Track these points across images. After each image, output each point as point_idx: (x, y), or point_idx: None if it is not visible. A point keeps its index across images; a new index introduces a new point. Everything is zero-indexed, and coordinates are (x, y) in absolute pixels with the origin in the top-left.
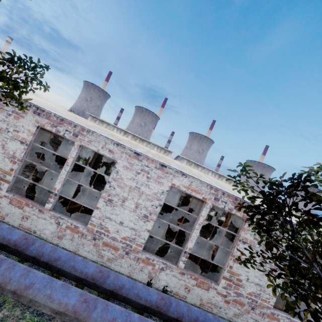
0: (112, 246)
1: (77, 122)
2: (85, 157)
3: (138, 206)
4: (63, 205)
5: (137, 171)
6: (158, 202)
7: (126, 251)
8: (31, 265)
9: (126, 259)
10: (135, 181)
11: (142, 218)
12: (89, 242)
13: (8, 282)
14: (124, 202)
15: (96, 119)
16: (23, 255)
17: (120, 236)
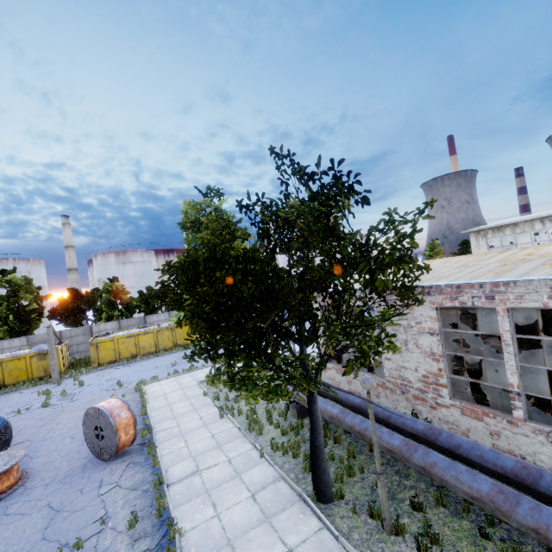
0: None
1: (478, 277)
2: None
3: None
4: (538, 409)
5: None
6: None
7: None
8: None
9: None
10: None
11: None
12: None
13: (546, 528)
14: None
15: (484, 233)
16: (536, 493)
17: None
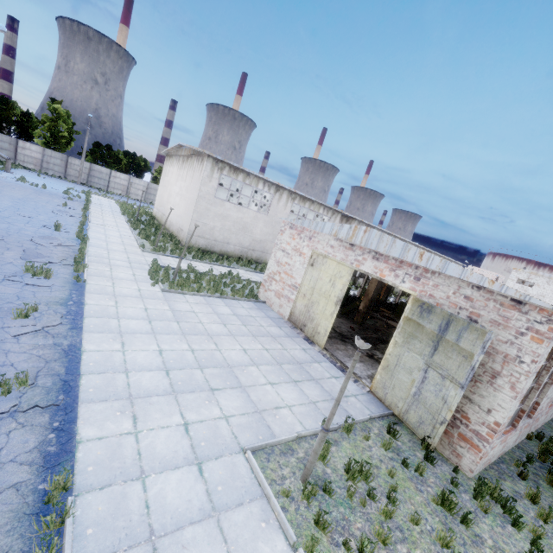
0: None
1: None
2: (213, 248)
3: None
4: None
5: None
6: None
7: None
8: None
9: None
10: None
11: None
12: None
13: None
14: None
15: (223, 166)
16: None
17: None
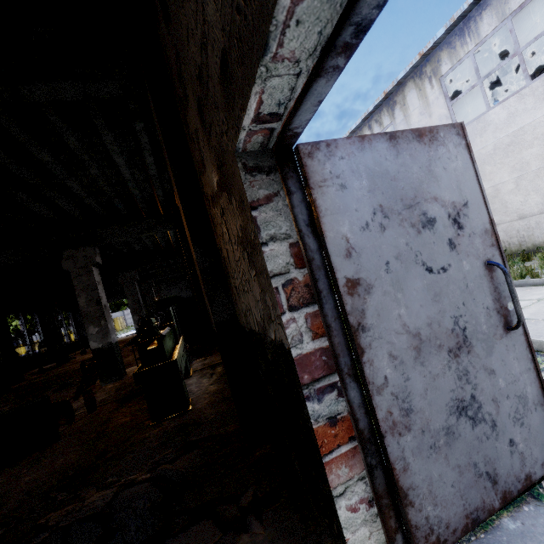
0: None
1: None
2: None
3: None
4: None
5: None
6: None
7: None
8: None
9: None
10: None
11: None
12: None
13: None
14: None
15: None
16: None
17: None
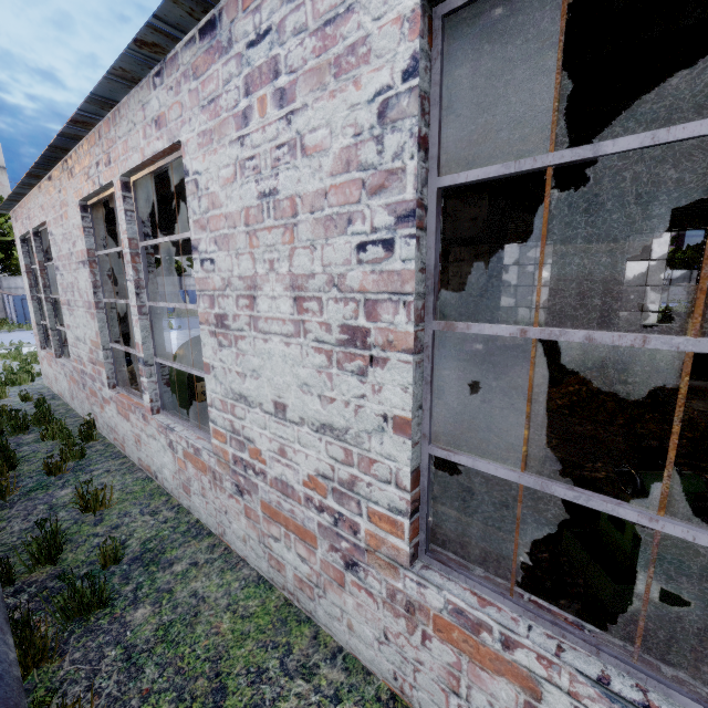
0: (291, 523)
1: None
2: None
3: (302, 296)
4: None
5: (238, 115)
6: (384, 200)
7: (340, 551)
8: (56, 575)
9: (355, 595)
10: (249, 171)
11: (341, 356)
12: (233, 502)
13: None
14: (253, 302)
15: None
16: None
17: (297, 472)
